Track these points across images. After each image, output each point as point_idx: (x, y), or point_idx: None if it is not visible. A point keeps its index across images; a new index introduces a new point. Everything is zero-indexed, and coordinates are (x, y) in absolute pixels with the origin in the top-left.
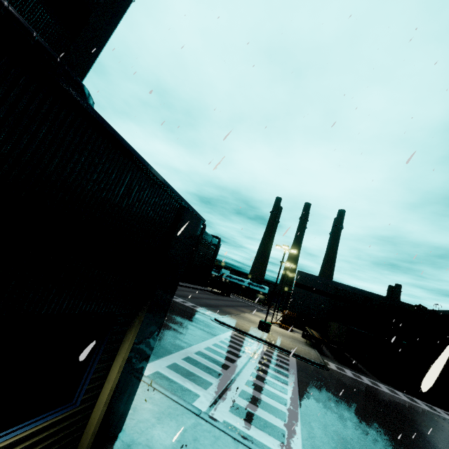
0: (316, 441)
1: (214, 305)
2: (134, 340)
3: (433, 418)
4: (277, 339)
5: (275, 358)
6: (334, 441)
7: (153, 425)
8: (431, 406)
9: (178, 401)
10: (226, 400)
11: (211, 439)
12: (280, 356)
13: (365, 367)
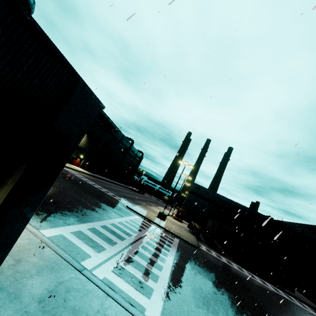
0: (176, 299)
1: (130, 197)
2: (5, 197)
3: (263, 289)
4: (169, 226)
5: (163, 238)
6: (190, 300)
7: (30, 276)
8: (263, 281)
9: (66, 259)
10: (112, 262)
11: (83, 292)
12: (168, 237)
13: (225, 251)
